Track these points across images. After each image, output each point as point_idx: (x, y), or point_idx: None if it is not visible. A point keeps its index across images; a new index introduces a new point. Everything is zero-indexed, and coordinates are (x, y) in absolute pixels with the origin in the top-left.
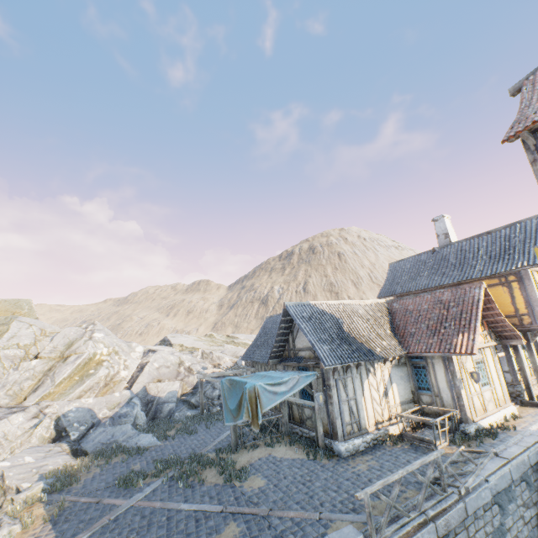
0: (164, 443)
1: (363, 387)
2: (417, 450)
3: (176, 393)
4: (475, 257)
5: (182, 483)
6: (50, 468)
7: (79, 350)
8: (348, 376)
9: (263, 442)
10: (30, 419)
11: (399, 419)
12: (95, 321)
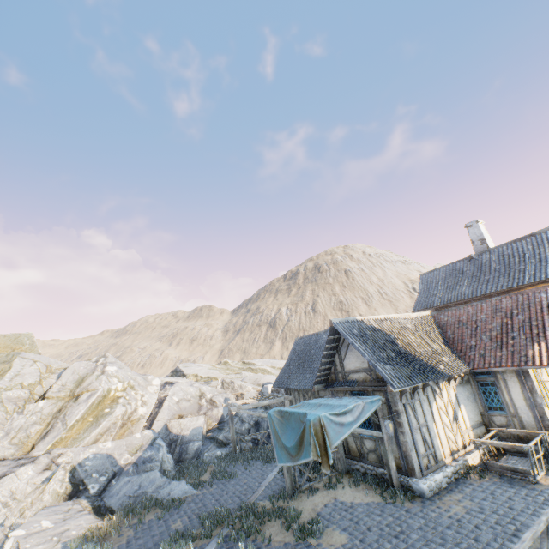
0: (201, 491)
1: (432, 410)
2: (511, 483)
3: (201, 430)
4: (522, 261)
5: (243, 545)
6: (74, 534)
7: (91, 386)
8: (415, 399)
9: (320, 483)
10: (41, 471)
11: (473, 445)
12: (106, 353)
